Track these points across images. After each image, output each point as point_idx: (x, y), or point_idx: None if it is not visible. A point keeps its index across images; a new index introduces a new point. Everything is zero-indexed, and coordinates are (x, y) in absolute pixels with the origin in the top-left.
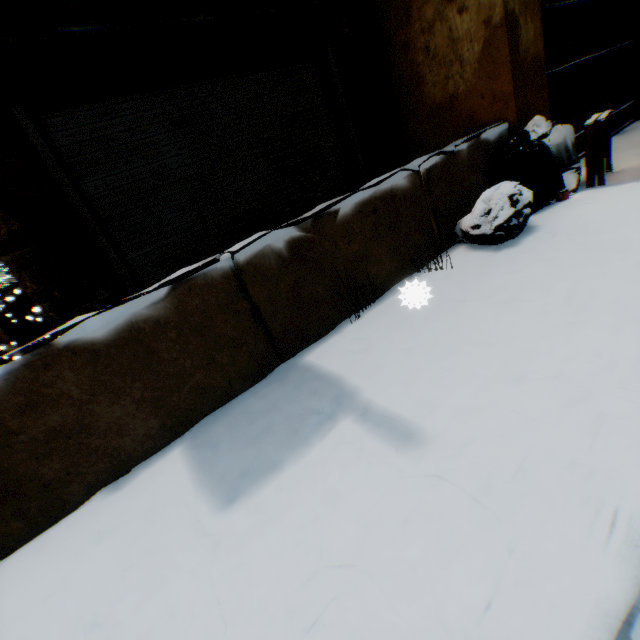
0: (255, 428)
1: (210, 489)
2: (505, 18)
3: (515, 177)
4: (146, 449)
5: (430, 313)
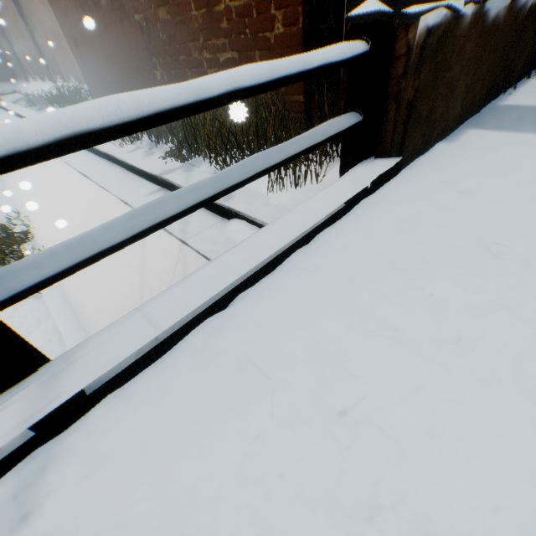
0: (525, 121)
1: None
2: None
3: None
4: (449, 127)
5: None
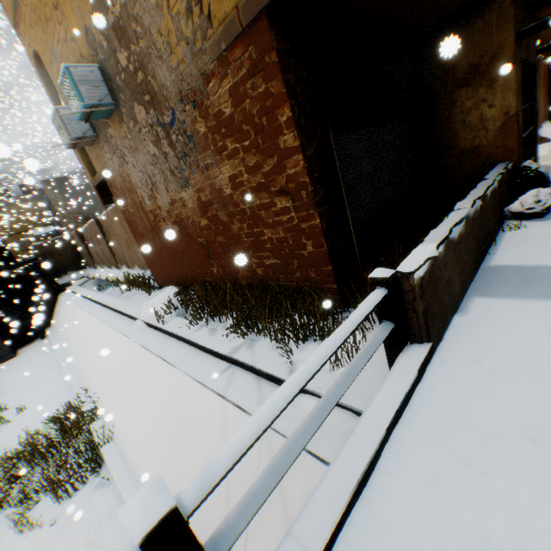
0: (515, 284)
1: (533, 299)
2: (515, 113)
3: (529, 187)
4: (457, 299)
5: (545, 242)
